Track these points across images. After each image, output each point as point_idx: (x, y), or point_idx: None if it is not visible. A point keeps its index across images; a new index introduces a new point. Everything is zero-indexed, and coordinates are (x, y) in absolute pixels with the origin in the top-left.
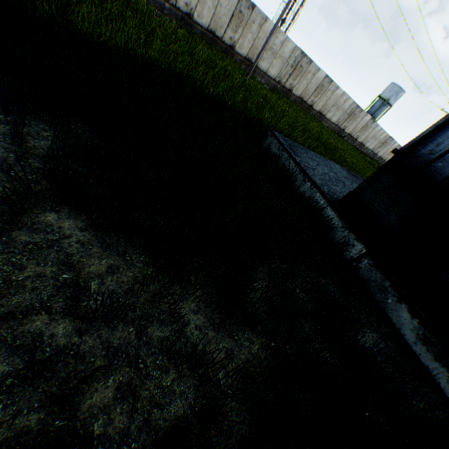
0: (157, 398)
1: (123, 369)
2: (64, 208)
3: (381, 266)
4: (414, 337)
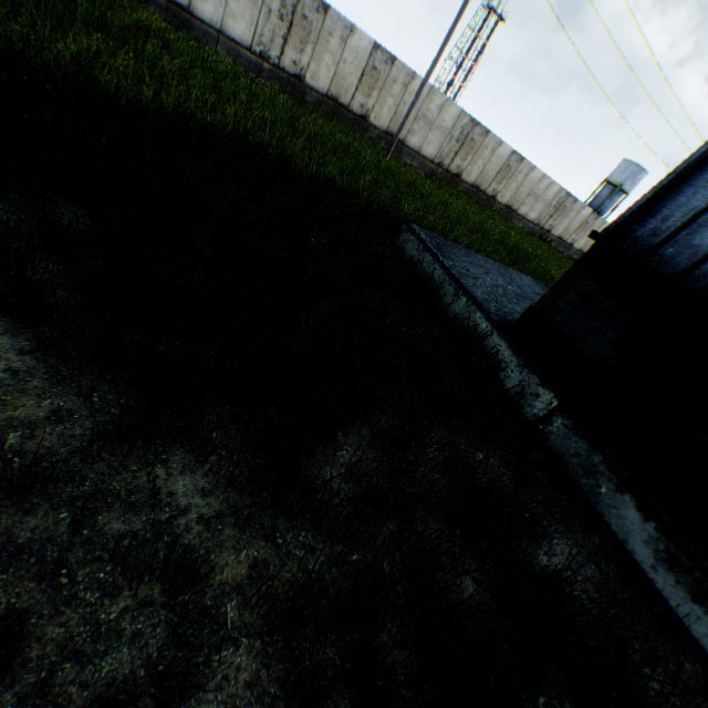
0: (80, 643)
1: (25, 584)
2: (1, 319)
3: (584, 429)
4: (652, 557)
